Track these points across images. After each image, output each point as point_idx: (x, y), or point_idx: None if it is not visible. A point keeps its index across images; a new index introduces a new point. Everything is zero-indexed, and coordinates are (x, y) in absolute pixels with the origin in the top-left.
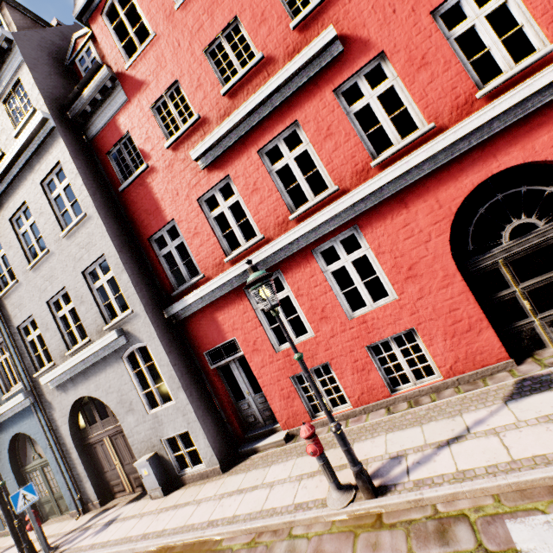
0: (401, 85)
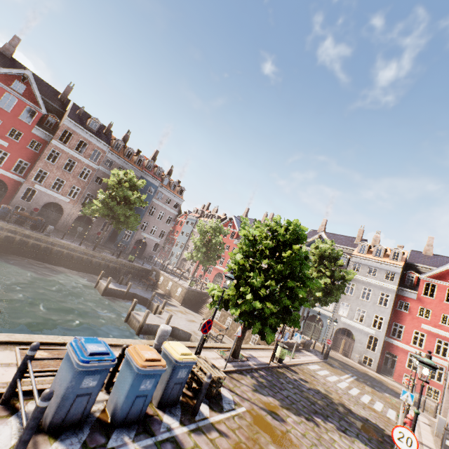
0: None
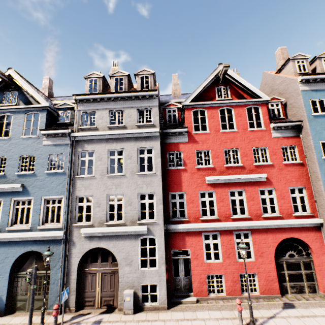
0: (275, 199)
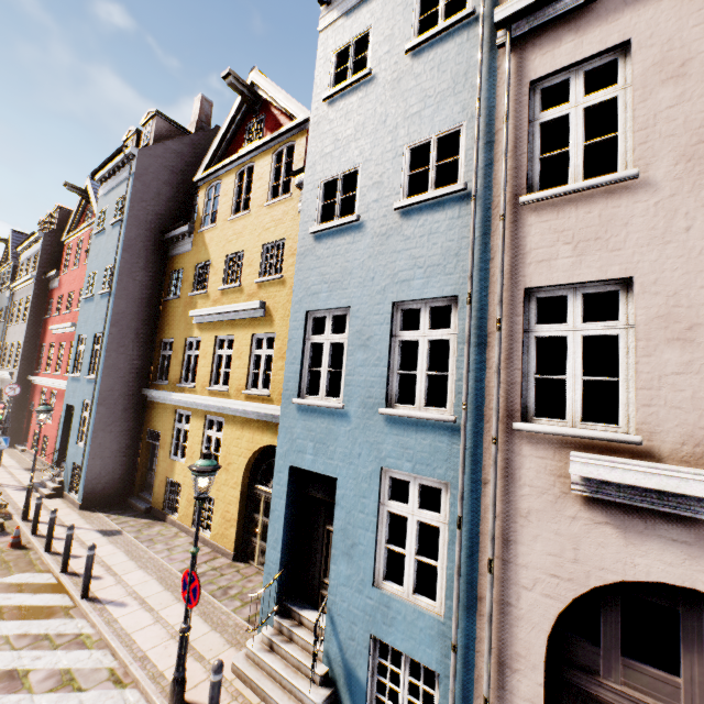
0: None
